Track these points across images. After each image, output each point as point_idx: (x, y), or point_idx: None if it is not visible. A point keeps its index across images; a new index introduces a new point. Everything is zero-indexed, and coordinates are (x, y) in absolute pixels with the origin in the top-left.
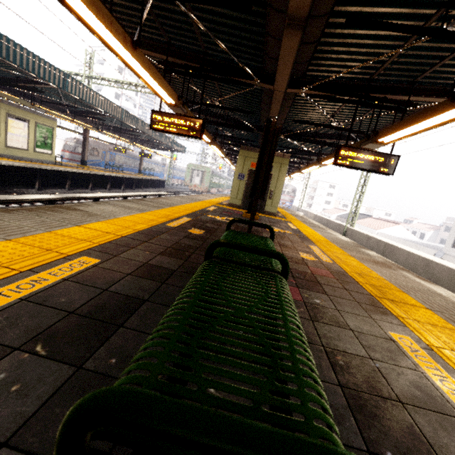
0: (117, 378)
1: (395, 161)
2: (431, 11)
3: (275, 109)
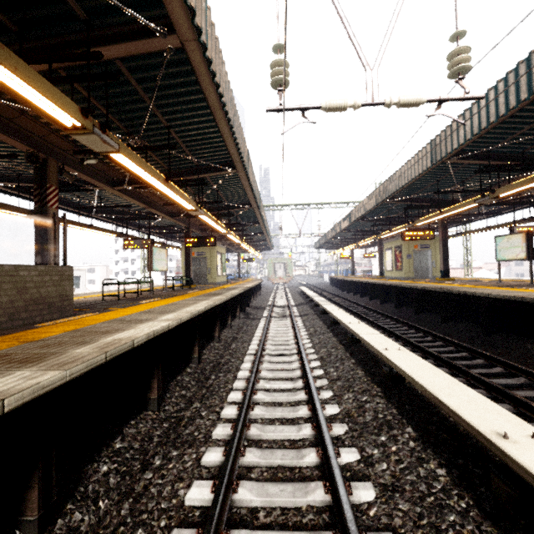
0: None
1: None
2: None
3: None
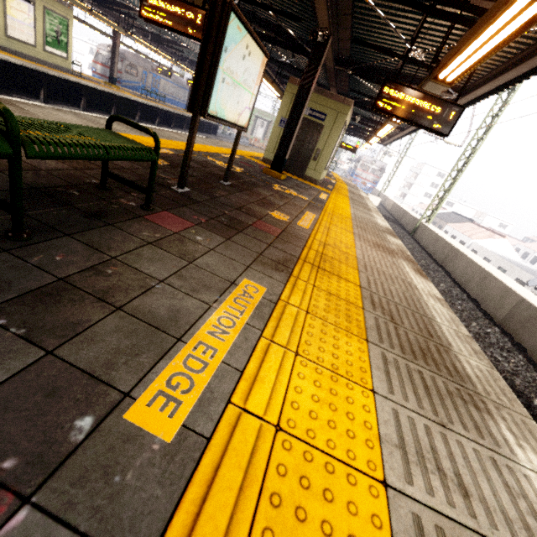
0: None
1: (457, 115)
2: None
3: (322, 12)
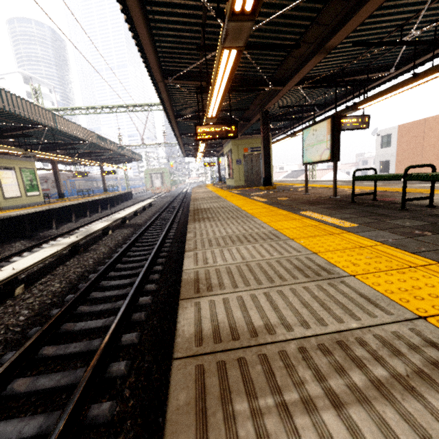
0: (419, 217)
1: (368, 119)
2: (389, 29)
3: (273, 102)
